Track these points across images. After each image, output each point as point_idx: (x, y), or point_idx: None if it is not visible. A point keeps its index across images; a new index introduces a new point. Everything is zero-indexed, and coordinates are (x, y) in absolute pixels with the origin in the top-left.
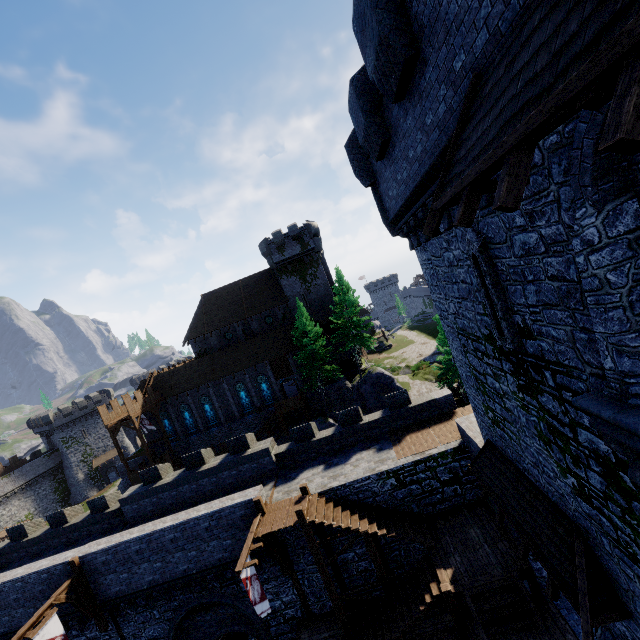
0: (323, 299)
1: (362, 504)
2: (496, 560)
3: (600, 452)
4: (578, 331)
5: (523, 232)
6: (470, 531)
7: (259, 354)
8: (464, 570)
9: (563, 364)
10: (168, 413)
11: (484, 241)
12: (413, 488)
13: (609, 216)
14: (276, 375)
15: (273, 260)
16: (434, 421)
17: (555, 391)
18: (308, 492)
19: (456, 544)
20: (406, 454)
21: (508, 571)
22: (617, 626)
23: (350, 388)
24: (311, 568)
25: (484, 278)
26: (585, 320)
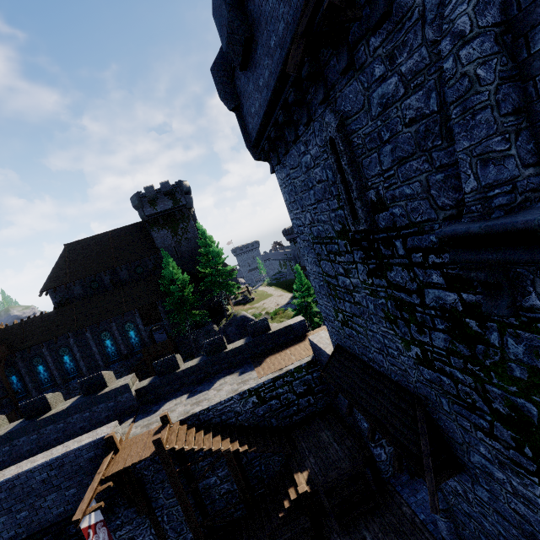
0: (193, 251)
1: (225, 425)
2: (344, 455)
3: (447, 306)
4: (434, 174)
5: (382, 83)
6: (322, 434)
7: (127, 302)
8: (318, 469)
9: (415, 223)
10: (17, 368)
11: (341, 119)
12: (273, 403)
13: (479, 3)
14: (145, 322)
15: (145, 213)
16: (290, 344)
17: (405, 259)
18: (169, 421)
19: (310, 448)
20: (266, 373)
21: (354, 462)
22: (449, 483)
23: (217, 331)
24: (171, 502)
25: (340, 163)
26: (443, 155)
